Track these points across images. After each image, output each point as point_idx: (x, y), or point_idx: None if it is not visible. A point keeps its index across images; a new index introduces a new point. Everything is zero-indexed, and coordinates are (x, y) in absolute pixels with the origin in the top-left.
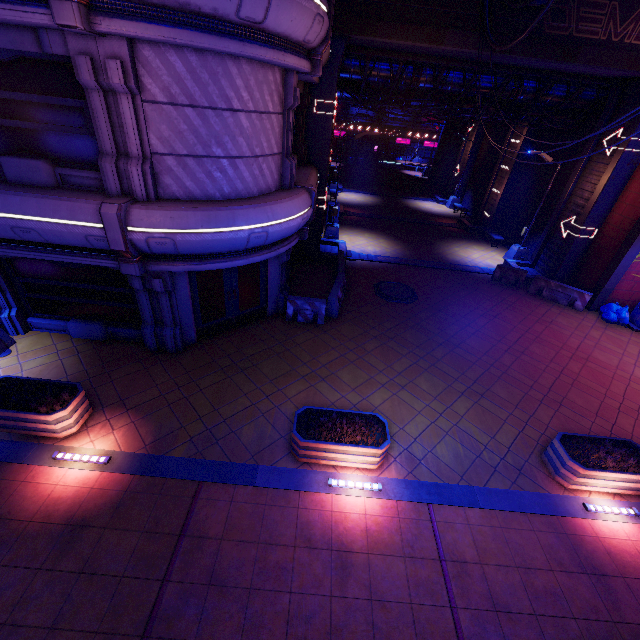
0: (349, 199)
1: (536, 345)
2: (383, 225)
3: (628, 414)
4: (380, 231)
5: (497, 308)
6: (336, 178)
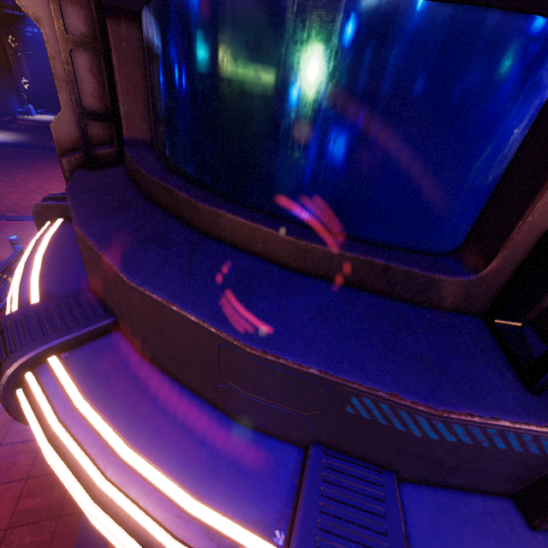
0: (40, 118)
1: (28, 175)
2: (38, 130)
3: (27, 194)
4: (26, 132)
5: (39, 163)
6: (59, 108)
